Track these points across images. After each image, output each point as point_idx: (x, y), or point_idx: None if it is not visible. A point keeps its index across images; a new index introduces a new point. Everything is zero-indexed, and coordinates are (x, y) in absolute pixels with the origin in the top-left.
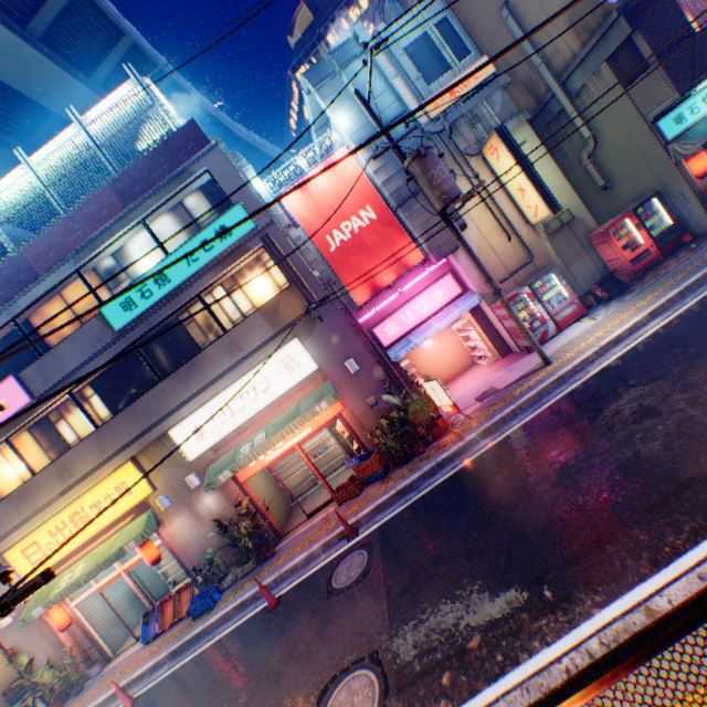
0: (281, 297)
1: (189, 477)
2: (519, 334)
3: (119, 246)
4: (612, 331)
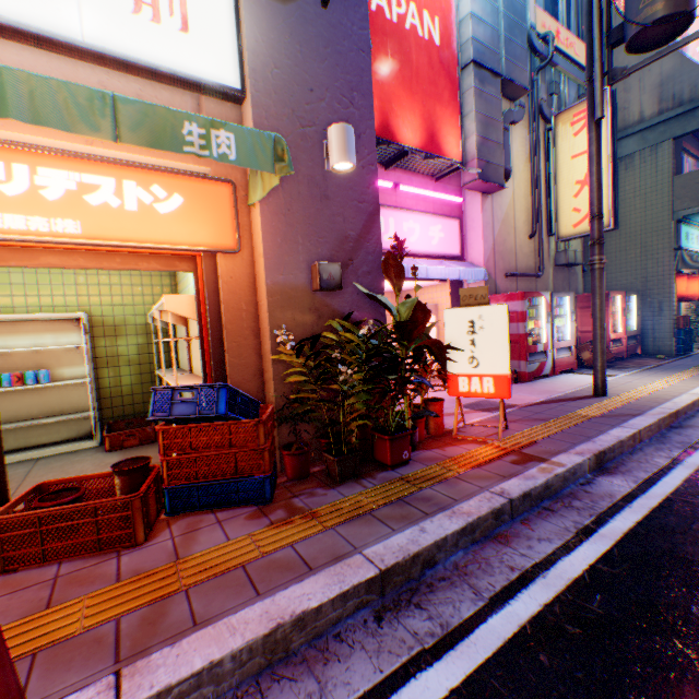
0: None
1: None
2: (520, 348)
3: None
4: (691, 386)
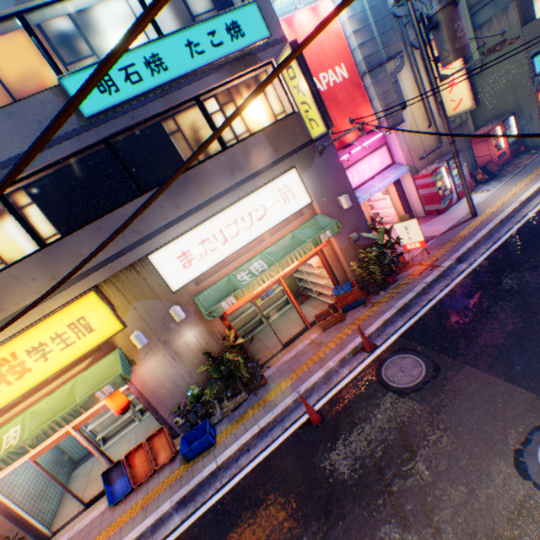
0: (286, 122)
1: (175, 309)
2: (436, 199)
3: (82, 6)
4: (522, 193)
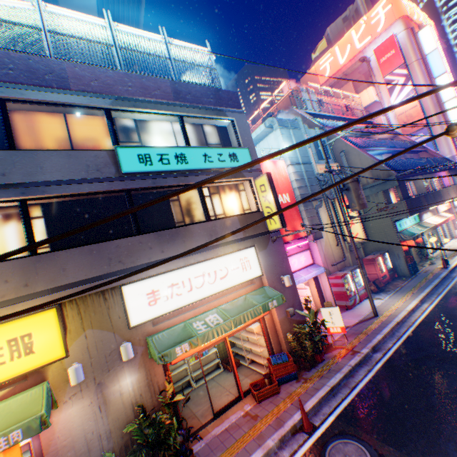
0: (253, 215)
1: (127, 345)
2: (345, 296)
3: (146, 118)
4: (406, 305)
